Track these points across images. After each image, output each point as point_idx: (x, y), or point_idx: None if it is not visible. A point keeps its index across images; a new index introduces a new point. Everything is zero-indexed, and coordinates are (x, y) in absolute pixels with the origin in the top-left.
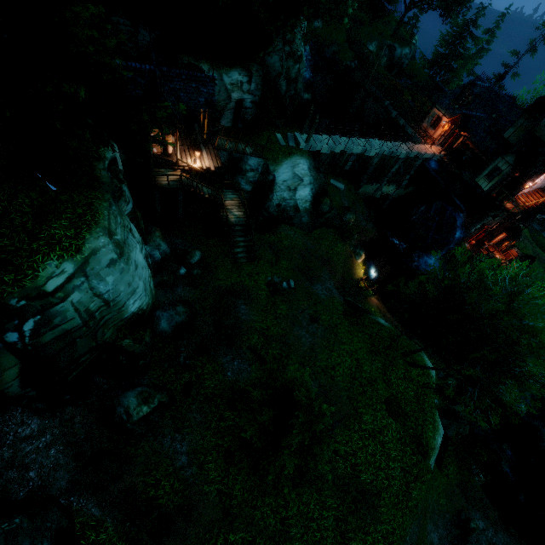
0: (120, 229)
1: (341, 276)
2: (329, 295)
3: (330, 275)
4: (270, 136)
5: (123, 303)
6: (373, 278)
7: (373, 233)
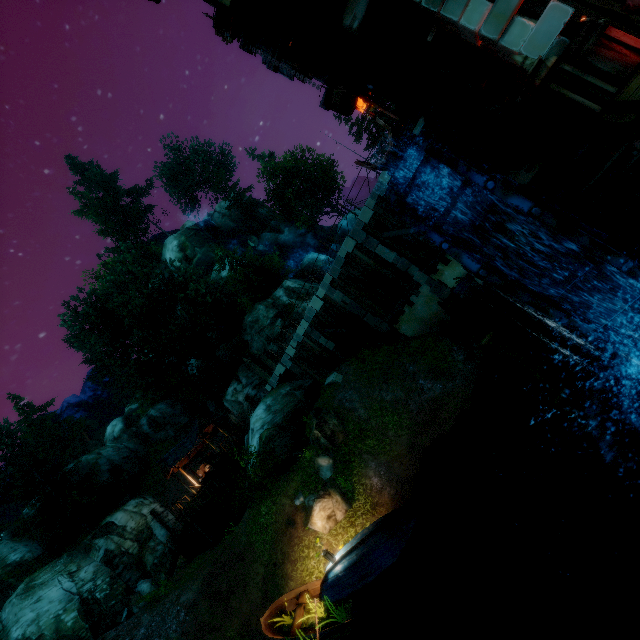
0: (51, 574)
1: (262, 590)
2: (109, 638)
3: (182, 591)
4: (255, 405)
5: (10, 629)
6: (322, 583)
7: (460, 397)
